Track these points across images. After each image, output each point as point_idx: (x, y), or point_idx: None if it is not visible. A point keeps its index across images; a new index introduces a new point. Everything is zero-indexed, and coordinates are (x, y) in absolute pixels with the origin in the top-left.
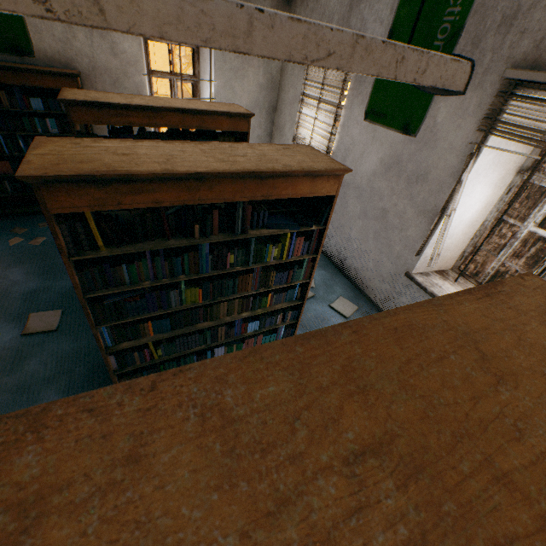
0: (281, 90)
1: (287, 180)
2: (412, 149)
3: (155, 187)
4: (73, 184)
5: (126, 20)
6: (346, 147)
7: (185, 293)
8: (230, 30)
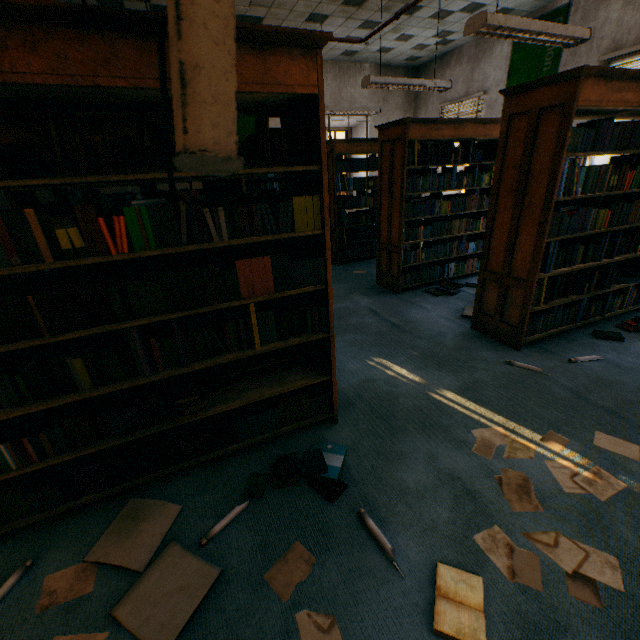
0: None
1: (495, 126)
2: None
3: (443, 127)
4: (418, 125)
5: (509, 25)
6: None
7: (442, 205)
8: (526, 25)
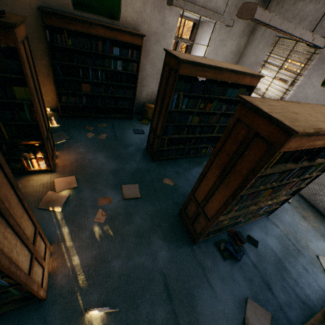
0: (242, 56)
1: None
2: None
3: (321, 137)
4: (302, 136)
5: None
6: (299, 99)
7: (265, 192)
8: None
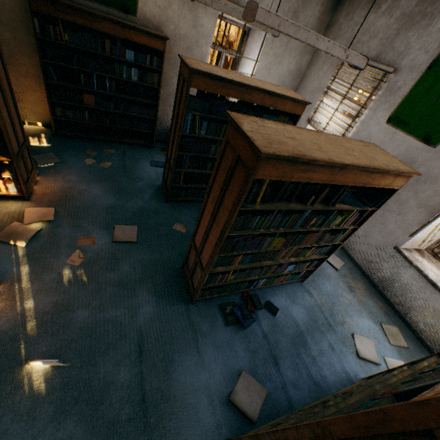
0: (304, 79)
1: (383, 175)
2: (428, 156)
3: (317, 169)
4: (279, 161)
5: None
6: (361, 139)
7: (274, 240)
8: None
